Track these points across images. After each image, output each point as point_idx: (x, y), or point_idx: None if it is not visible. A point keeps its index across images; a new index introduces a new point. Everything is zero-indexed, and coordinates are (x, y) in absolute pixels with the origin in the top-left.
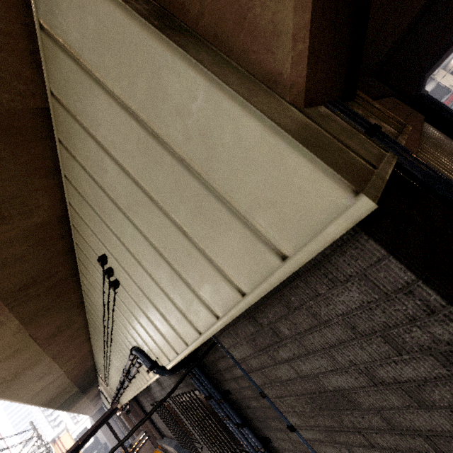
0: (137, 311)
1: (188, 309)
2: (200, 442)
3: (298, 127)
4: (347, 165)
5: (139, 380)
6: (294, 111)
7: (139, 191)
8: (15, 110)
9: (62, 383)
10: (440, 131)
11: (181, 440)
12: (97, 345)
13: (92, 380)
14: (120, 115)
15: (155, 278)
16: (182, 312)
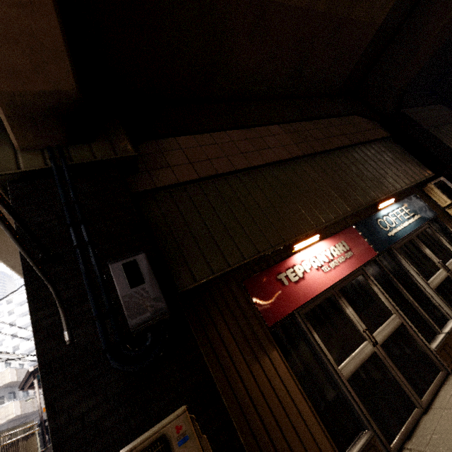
0: None
1: None
2: None
3: (2, 157)
4: (3, 168)
5: None
6: (12, 152)
7: None
8: None
9: None
10: (407, 150)
11: None
12: None
13: None
14: None
15: None
16: None
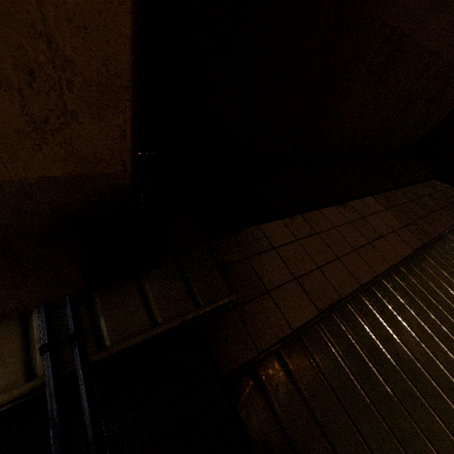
0: None
1: None
2: None
3: None
4: None
5: None
6: None
7: None
8: None
9: None
10: None
11: None
12: None
13: None
14: None
15: None
16: None
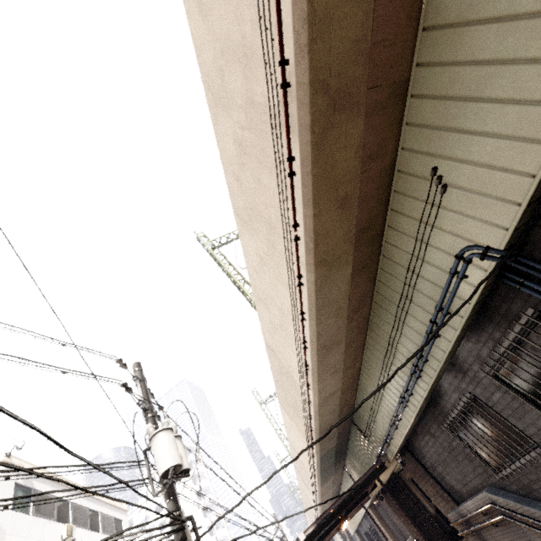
0: (467, 201)
1: (536, 130)
2: (536, 440)
3: None
4: None
5: (446, 334)
6: None
7: (492, 67)
8: (400, 81)
9: (334, 409)
10: None
11: (500, 460)
12: (375, 347)
13: (344, 442)
14: (483, 29)
15: (498, 133)
16: (529, 140)
